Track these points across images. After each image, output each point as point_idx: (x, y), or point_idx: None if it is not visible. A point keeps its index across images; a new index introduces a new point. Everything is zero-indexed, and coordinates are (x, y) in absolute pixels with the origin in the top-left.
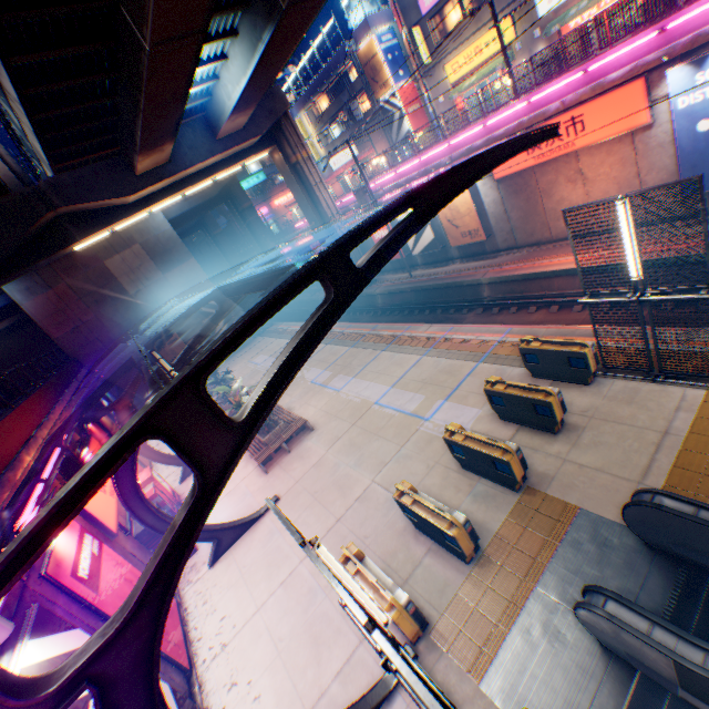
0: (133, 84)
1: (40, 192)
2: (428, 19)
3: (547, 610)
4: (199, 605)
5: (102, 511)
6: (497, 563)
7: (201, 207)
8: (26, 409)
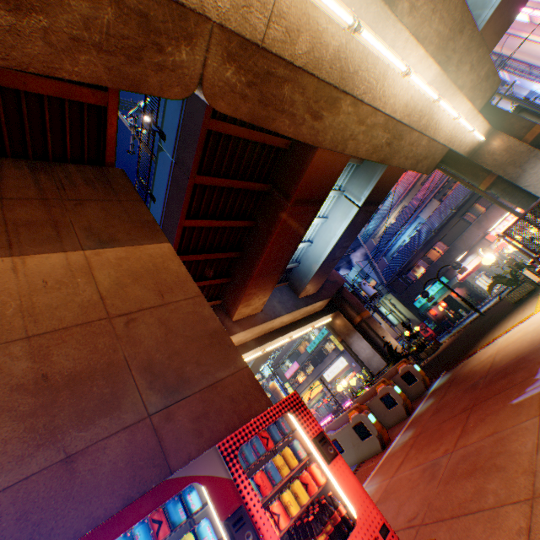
0: None
1: None
2: (290, 379)
3: None
4: None
5: None
6: None
7: None
8: None
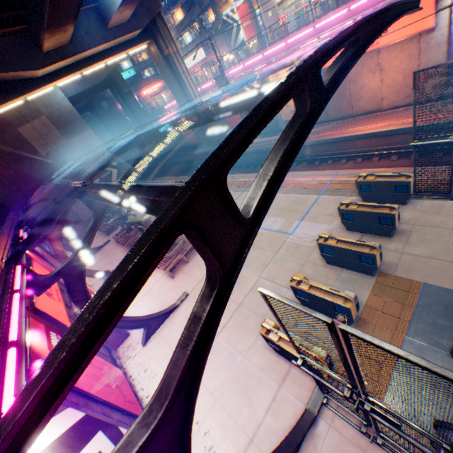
0: None
1: None
2: None
3: (419, 351)
4: (141, 373)
5: (57, 313)
6: (372, 323)
7: (91, 90)
8: None
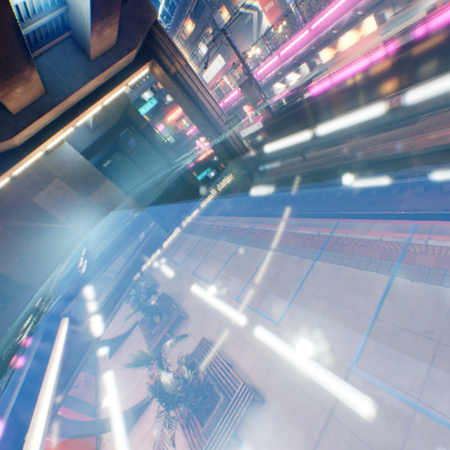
0: None
1: None
2: None
3: None
4: None
5: None
6: None
7: (108, 135)
8: None
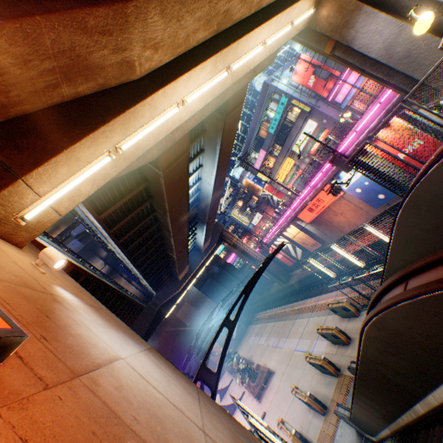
0: (173, 262)
1: (153, 301)
2: (260, 169)
3: (343, 423)
4: None
5: None
6: (331, 410)
7: (205, 272)
8: None
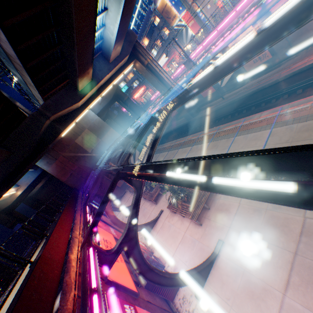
0: (68, 28)
1: (40, 112)
2: None
3: None
4: None
5: (123, 278)
6: None
7: (107, 106)
8: (61, 221)
